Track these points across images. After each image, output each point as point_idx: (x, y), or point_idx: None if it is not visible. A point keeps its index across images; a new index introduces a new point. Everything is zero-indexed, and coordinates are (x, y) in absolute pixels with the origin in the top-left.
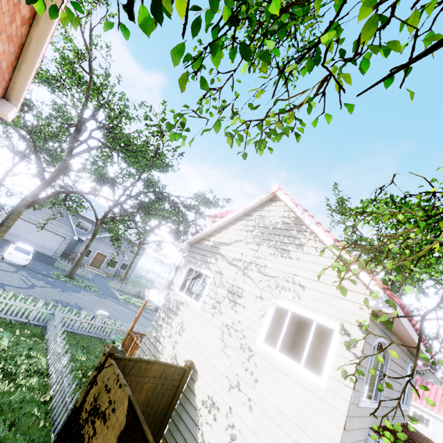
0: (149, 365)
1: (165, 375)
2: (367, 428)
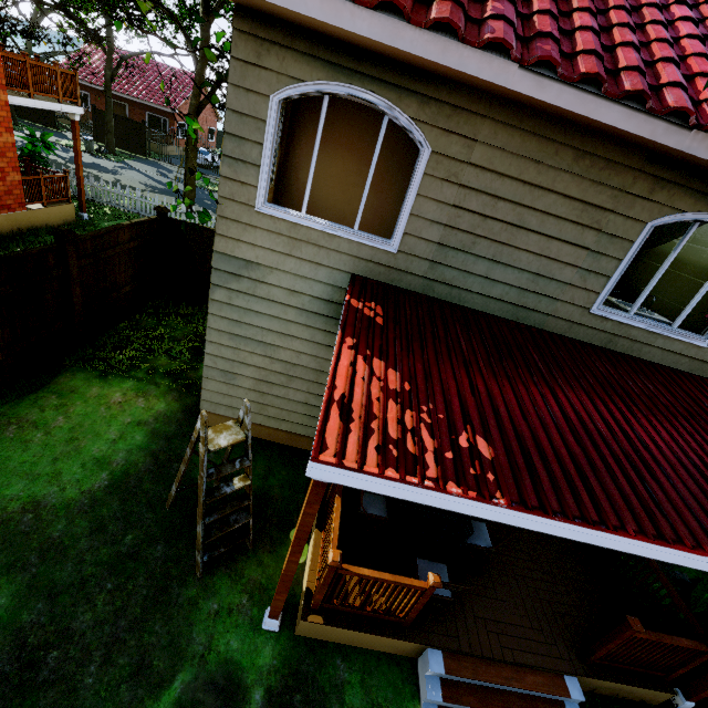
0: (210, 233)
1: None
2: (337, 270)
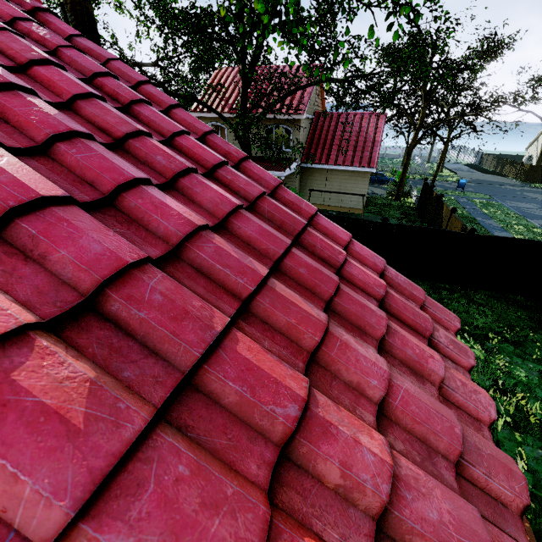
0: None
1: None
2: None
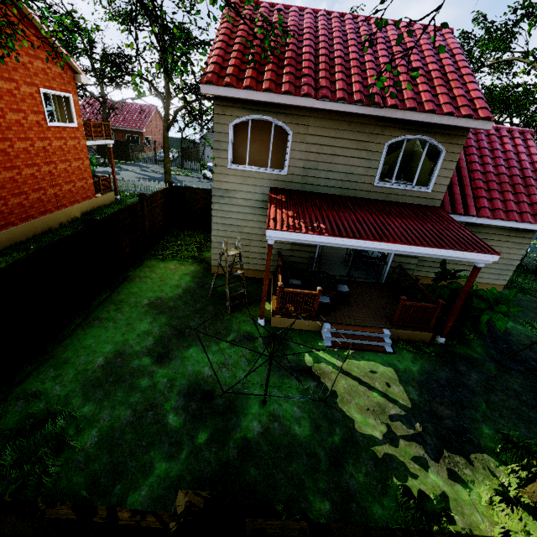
0: (196, 190)
1: (210, 196)
2: (264, 187)
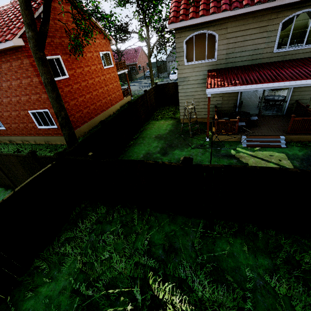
0: (168, 84)
1: (176, 86)
2: (204, 71)
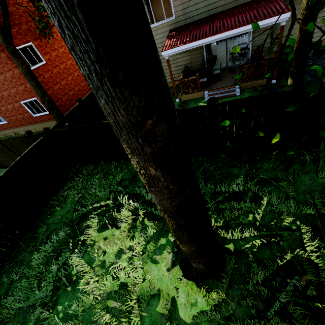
0: None
1: None
2: (166, 31)
